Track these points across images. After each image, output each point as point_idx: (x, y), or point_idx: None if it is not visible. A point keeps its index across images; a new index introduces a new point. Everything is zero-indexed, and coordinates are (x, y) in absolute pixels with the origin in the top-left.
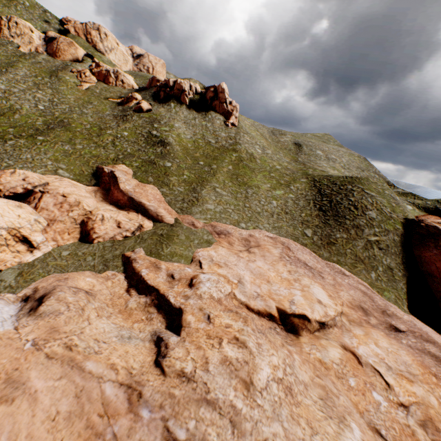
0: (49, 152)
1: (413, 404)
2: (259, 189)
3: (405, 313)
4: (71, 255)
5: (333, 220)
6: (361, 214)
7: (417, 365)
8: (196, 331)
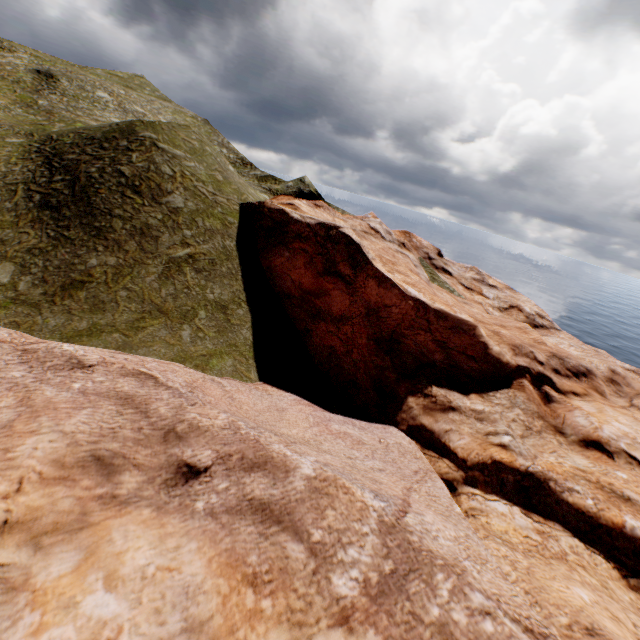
0: None
1: None
2: None
3: (253, 387)
4: None
5: (80, 228)
6: (152, 204)
7: (217, 575)
8: None
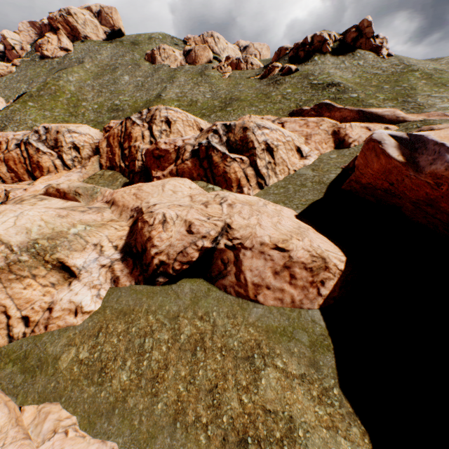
0: (244, 114)
1: None
2: None
3: None
4: (340, 156)
5: None
6: None
7: None
8: None
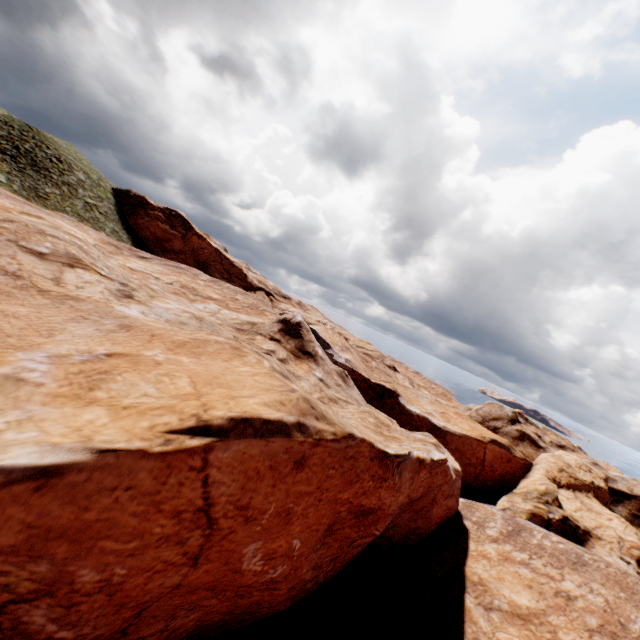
0: None
1: (174, 282)
2: None
3: None
4: None
5: (33, 171)
6: (69, 172)
7: (168, 270)
8: None
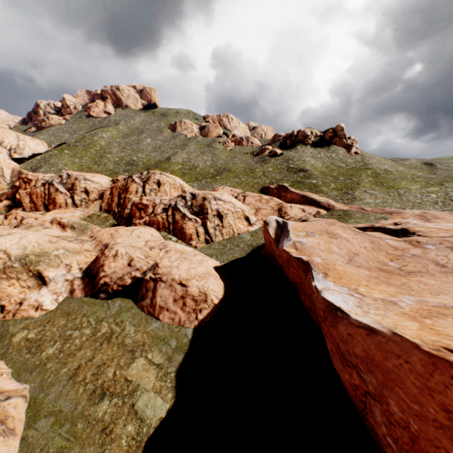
0: (227, 183)
1: None
2: (409, 189)
3: None
4: None
5: None
6: None
7: None
8: (430, 231)
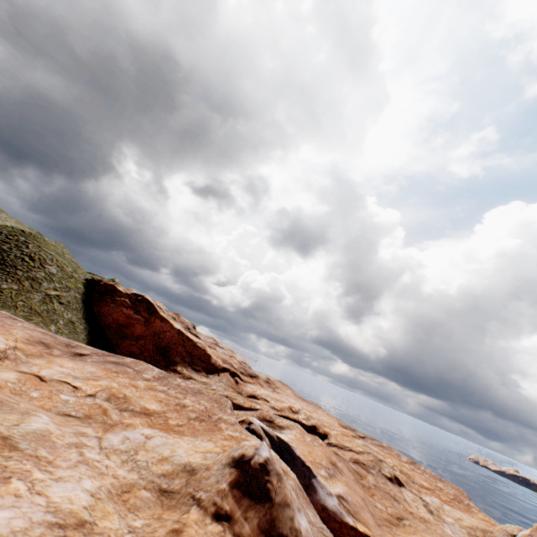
0: None
1: (100, 391)
2: None
3: None
4: None
5: None
6: (40, 267)
7: (102, 370)
8: None
